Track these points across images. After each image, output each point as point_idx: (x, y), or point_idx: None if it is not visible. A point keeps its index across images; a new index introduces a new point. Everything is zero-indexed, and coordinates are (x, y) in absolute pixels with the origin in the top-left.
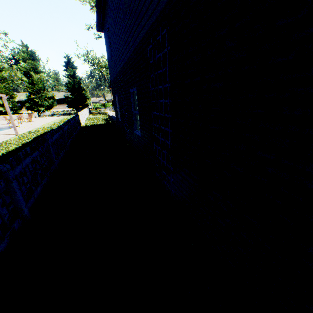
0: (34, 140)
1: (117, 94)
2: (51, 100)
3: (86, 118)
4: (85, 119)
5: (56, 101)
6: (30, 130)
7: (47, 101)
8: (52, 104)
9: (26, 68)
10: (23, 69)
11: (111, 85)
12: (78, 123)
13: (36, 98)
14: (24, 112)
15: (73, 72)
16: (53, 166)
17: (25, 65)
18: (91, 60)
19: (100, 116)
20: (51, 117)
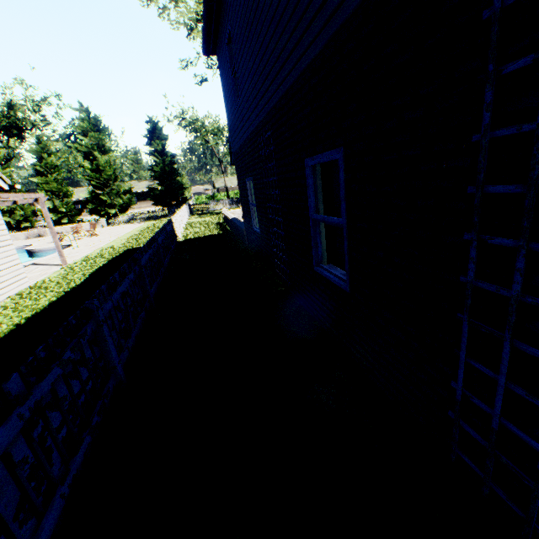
0: (89, 279)
1: (251, 176)
2: (127, 196)
3: (185, 224)
4: (184, 226)
5: (136, 196)
6: (89, 253)
7: (120, 199)
8: (129, 203)
9: (87, 147)
10: (83, 148)
11: (234, 159)
12: (173, 237)
13: (104, 194)
14: (88, 217)
15: (161, 146)
16: (112, 377)
17: (86, 141)
18: (190, 124)
19: (208, 218)
20: (127, 225)
